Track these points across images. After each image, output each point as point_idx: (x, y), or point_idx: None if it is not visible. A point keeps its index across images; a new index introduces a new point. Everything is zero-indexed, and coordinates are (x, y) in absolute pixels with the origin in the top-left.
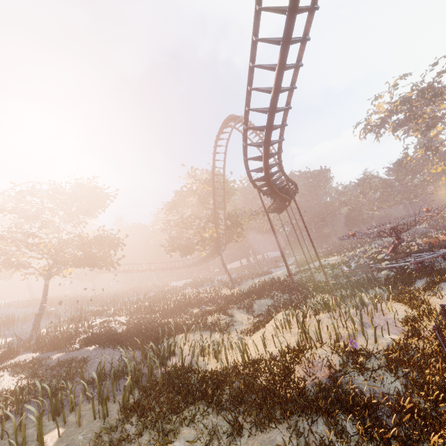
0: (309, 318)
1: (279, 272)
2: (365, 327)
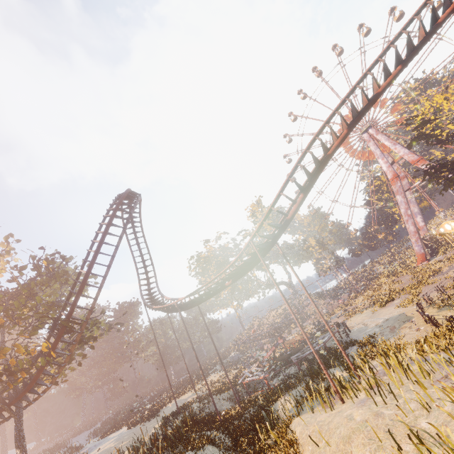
0: (361, 392)
1: (105, 445)
2: (428, 360)
